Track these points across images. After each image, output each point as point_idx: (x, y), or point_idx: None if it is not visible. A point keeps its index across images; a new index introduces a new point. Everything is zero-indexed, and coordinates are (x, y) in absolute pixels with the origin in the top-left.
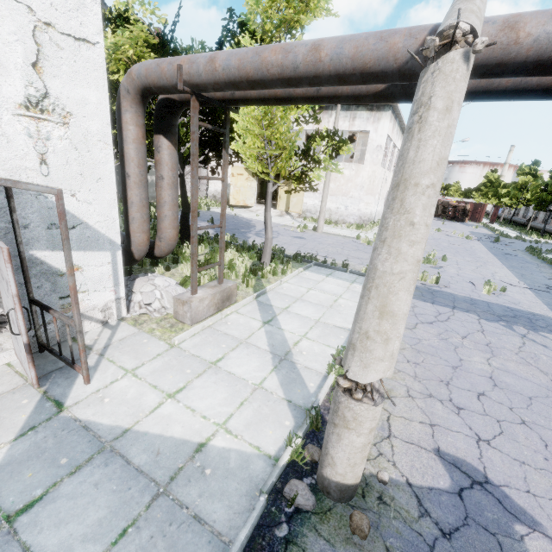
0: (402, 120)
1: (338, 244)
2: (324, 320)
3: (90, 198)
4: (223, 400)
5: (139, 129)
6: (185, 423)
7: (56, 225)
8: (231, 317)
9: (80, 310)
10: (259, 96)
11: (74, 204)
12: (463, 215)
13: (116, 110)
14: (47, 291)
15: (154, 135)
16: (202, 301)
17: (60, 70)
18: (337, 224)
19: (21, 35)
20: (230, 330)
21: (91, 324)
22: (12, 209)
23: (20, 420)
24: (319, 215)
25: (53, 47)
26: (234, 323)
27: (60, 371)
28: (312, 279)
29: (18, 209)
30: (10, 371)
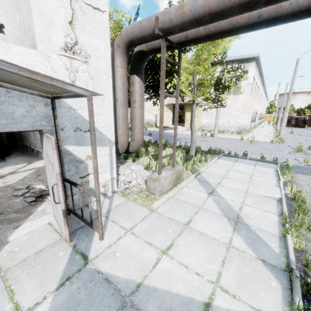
0: (260, 67)
1: (231, 143)
2: (251, 191)
3: (98, 111)
4: (207, 258)
5: (124, 70)
6: (184, 280)
7: (79, 129)
8: (184, 190)
9: (91, 185)
10: (207, 33)
11: None
12: (303, 123)
13: (111, 60)
14: (73, 173)
15: (131, 76)
16: (166, 179)
17: (84, 27)
18: (224, 132)
19: (64, 3)
20: (187, 199)
21: None
22: (55, 116)
23: (59, 270)
24: (214, 127)
25: (81, 12)
26: (187, 194)
27: (82, 229)
28: (226, 164)
29: (58, 117)
30: (51, 228)
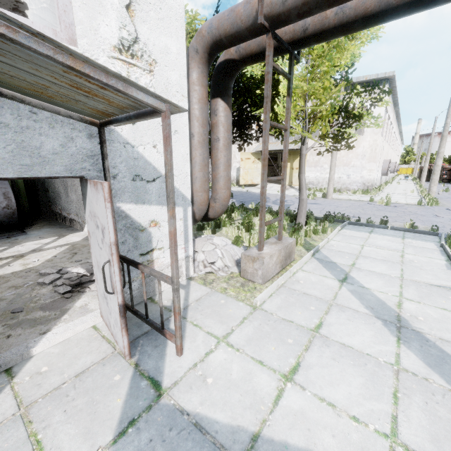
0: (396, 93)
1: (355, 206)
2: (410, 277)
3: None
4: (364, 389)
5: (203, 89)
6: (333, 430)
7: (139, 177)
8: (299, 275)
9: (156, 268)
10: (340, 22)
11: (155, 156)
12: None
13: None
14: (130, 247)
15: (212, 100)
16: (271, 257)
17: (148, 16)
18: (342, 191)
19: None
20: (308, 290)
21: (165, 283)
22: (104, 155)
23: (115, 407)
24: (328, 182)
25: None
26: (306, 281)
27: (147, 336)
28: (357, 236)
29: (108, 157)
30: (97, 335)
